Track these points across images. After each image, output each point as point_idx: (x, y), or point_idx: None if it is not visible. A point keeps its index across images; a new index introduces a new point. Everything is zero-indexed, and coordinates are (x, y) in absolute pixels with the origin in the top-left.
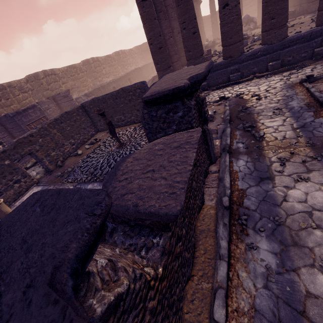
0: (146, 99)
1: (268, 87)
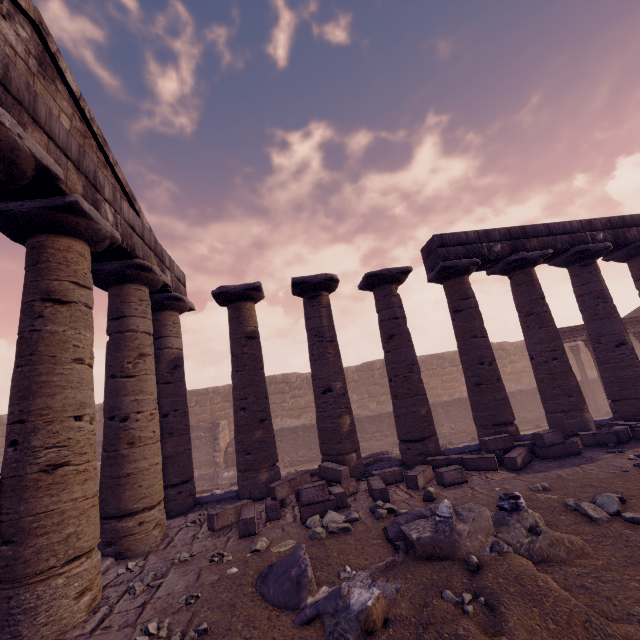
0: None
1: None
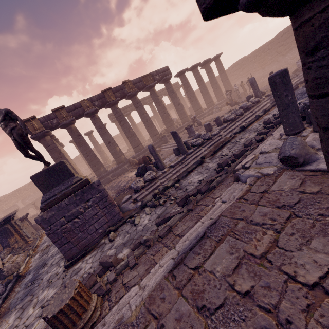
0: None
1: None
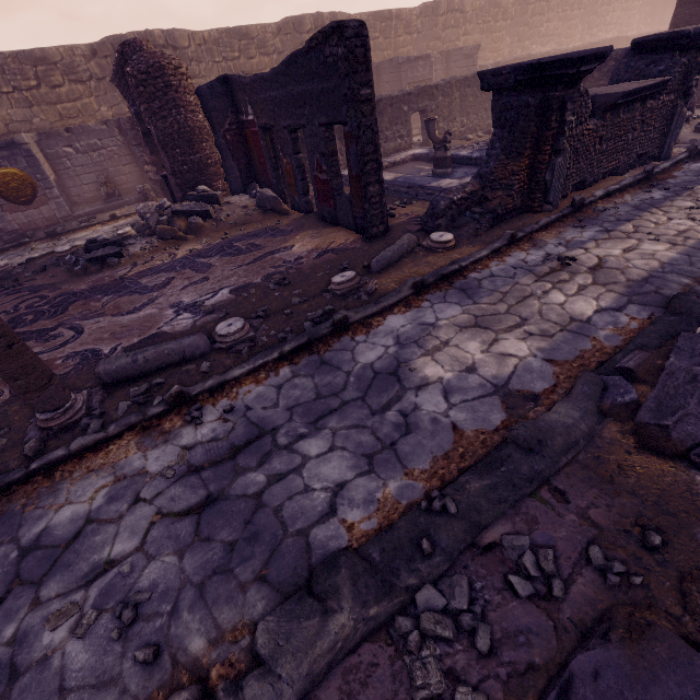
0: (636, 41)
1: None
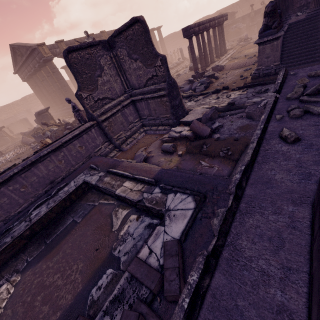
0: None
1: None
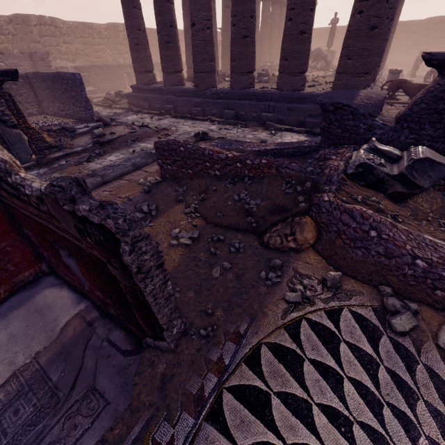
0: None
1: (190, 131)
